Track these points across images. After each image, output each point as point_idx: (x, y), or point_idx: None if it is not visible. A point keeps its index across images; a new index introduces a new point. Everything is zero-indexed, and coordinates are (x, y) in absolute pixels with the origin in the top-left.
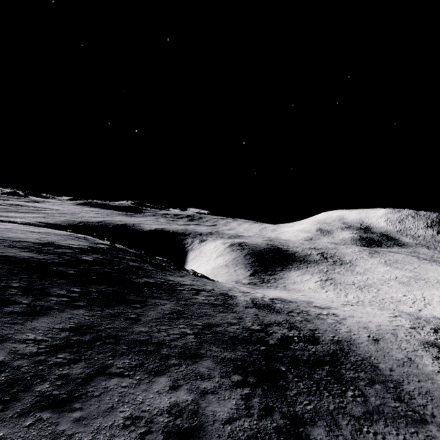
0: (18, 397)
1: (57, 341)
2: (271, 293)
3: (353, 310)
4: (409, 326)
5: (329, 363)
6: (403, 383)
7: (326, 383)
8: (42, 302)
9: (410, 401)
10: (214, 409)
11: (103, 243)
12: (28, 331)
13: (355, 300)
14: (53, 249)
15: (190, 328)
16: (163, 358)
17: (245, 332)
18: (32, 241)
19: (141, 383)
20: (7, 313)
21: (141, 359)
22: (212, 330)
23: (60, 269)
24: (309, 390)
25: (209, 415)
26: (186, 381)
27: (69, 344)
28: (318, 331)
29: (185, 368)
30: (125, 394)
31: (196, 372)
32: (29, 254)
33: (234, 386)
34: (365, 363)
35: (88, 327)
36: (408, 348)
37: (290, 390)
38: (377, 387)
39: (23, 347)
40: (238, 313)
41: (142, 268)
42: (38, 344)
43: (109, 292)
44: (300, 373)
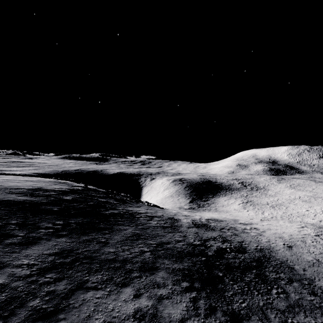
0: (15, 312)
1: (45, 264)
2: (206, 215)
3: (269, 224)
4: (314, 234)
5: (256, 267)
6: (315, 280)
7: (255, 284)
8: (34, 234)
9: (322, 295)
10: (169, 311)
11: (79, 186)
12: (23, 257)
13: (270, 216)
14: (42, 193)
15: (147, 247)
16: (127, 272)
17: (189, 247)
18: (26, 188)
19: (111, 294)
20: (7, 244)
21: (110, 274)
22: (164, 247)
23: (47, 207)
24: (242, 291)
25: (165, 317)
26: (146, 289)
27: (55, 266)
28: (245, 243)
29: (144, 279)
30: (99, 304)
31: (154, 282)
32: (24, 197)
33: (184, 291)
34: (283, 265)
35: (69, 251)
36: (315, 252)
37: (227, 292)
38: (295, 284)
39: (19, 271)
40: (182, 232)
41: (109, 202)
42: (31, 268)
43: (84, 223)
44: (234, 277)
